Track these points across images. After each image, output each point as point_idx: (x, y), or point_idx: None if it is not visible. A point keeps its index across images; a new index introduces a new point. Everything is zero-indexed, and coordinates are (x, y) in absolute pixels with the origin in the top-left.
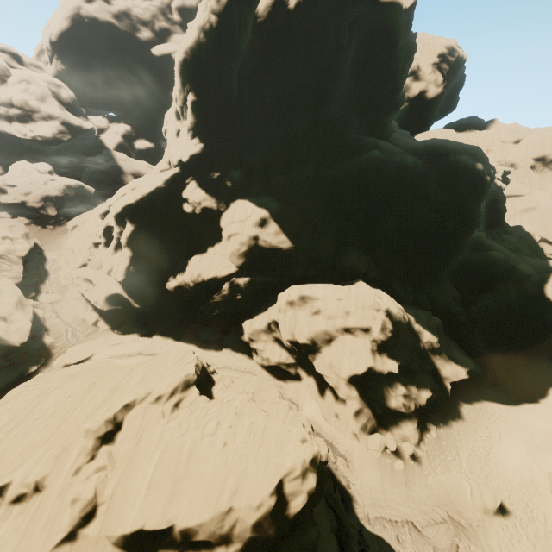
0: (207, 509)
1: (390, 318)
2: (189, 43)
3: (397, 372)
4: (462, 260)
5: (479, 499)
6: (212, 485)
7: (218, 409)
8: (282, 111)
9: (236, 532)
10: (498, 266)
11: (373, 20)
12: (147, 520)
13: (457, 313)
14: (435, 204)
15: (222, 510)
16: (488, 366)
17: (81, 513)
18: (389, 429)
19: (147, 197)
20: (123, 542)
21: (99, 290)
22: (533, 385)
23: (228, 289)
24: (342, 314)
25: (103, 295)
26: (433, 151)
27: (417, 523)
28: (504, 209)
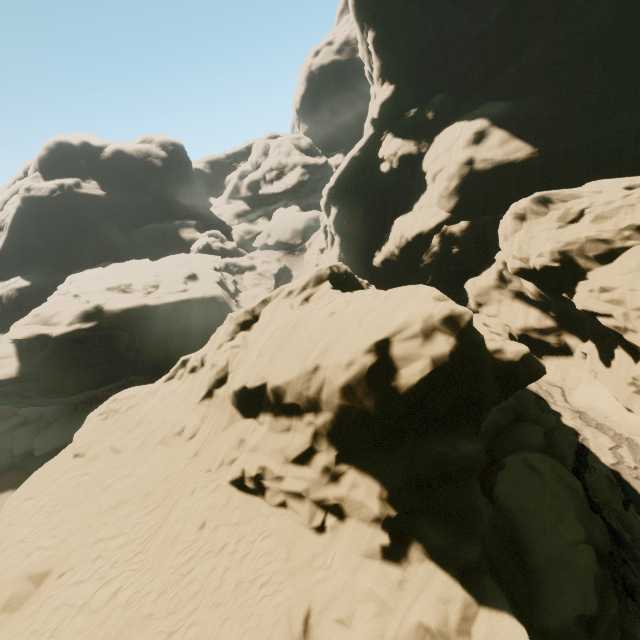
0: (295, 367)
1: None
2: None
3: None
4: None
5: None
6: (305, 345)
7: (344, 294)
8: None
9: (324, 397)
10: None
11: None
12: (249, 378)
13: None
14: None
15: (308, 367)
16: None
17: (216, 376)
18: None
19: (344, 172)
20: (236, 400)
21: None
22: None
23: (439, 243)
24: (639, 206)
25: None
26: None
27: None
28: None
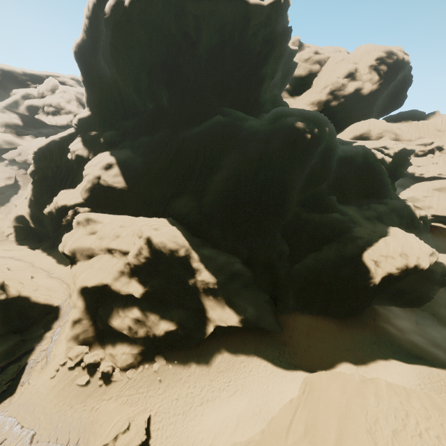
0: None
1: (149, 246)
2: (77, 41)
3: (136, 295)
4: (306, 220)
5: (112, 435)
6: None
7: None
8: (146, 86)
9: None
10: (332, 227)
11: (219, 13)
12: None
13: (279, 268)
14: (252, 158)
15: None
16: (289, 326)
17: None
18: (104, 347)
19: (45, 146)
20: None
21: (14, 211)
22: (325, 355)
23: (72, 215)
24: (112, 237)
25: (14, 215)
26: (273, 116)
27: (38, 437)
28: (386, 181)
